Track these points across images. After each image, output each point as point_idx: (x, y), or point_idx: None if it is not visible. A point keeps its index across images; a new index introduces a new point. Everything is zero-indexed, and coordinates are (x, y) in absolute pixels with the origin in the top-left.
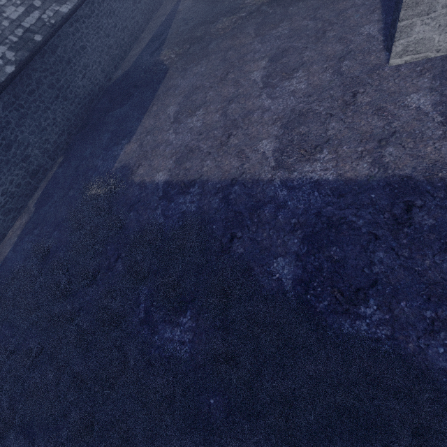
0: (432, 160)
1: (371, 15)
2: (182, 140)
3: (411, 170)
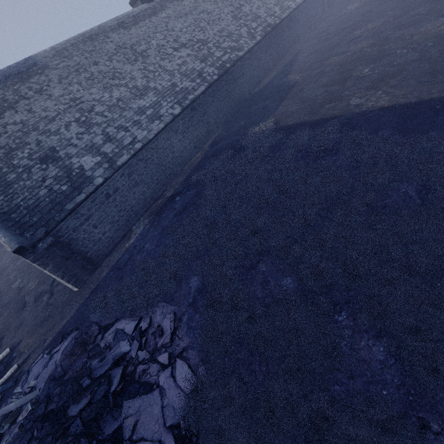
0: None
1: (440, 42)
2: (313, 106)
3: None
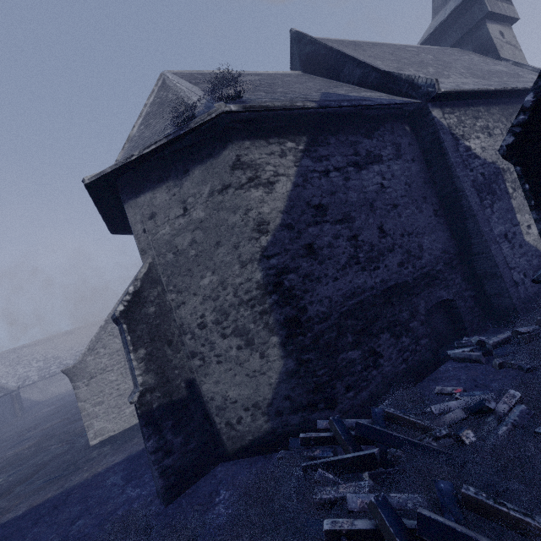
0: (92, 471)
1: None
2: None
3: (78, 480)
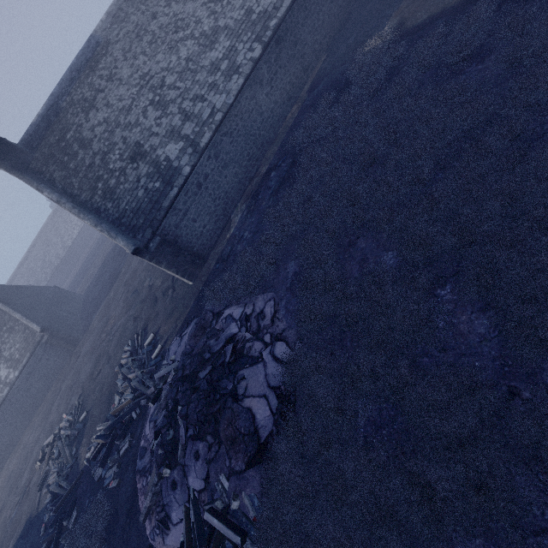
0: None
1: None
2: None
3: None
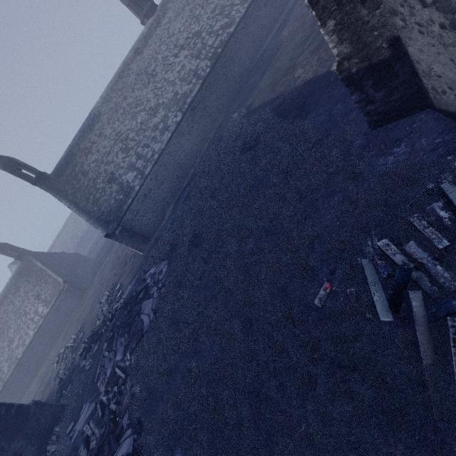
0: None
1: None
2: (275, 81)
3: None
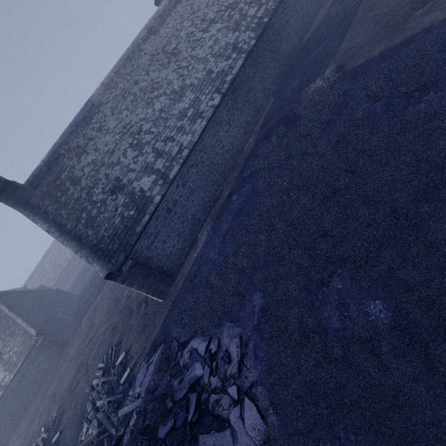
0: None
1: None
2: (394, 23)
3: None
